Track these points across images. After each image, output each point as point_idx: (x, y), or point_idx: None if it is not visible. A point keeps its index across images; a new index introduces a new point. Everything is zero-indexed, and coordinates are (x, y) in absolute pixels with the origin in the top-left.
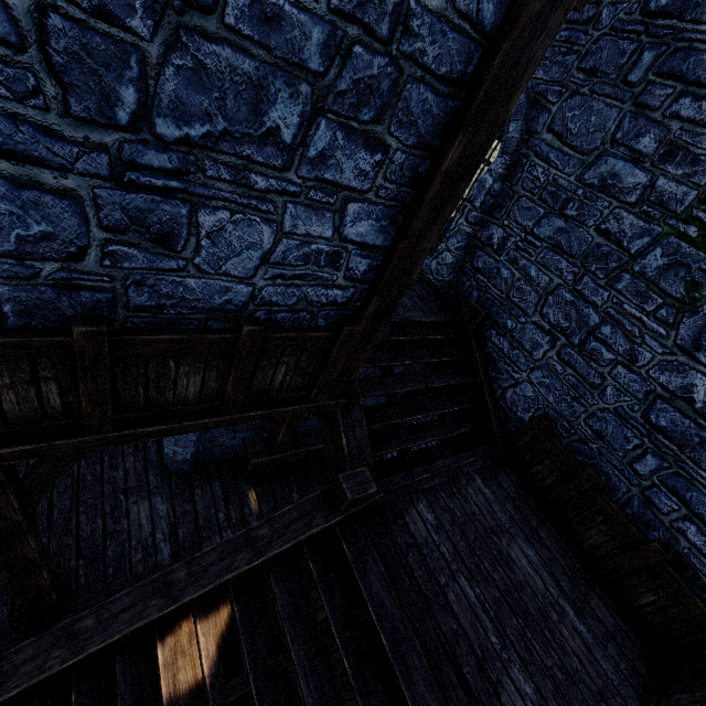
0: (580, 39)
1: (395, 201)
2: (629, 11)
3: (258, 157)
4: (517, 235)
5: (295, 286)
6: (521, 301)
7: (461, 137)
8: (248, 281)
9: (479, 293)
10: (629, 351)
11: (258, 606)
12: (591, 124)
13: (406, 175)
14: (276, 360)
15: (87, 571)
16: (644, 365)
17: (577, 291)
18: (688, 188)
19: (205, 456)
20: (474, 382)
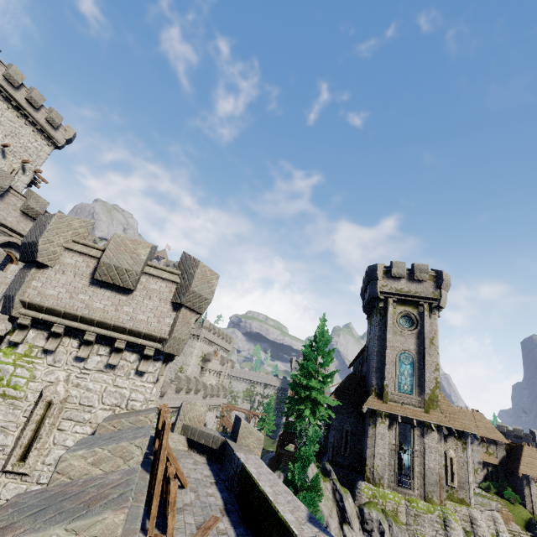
0: None
1: None
2: None
3: None
4: None
5: None
6: None
7: None
8: None
9: None
10: None
11: None
12: None
13: None
14: None
15: None
16: None
17: None
18: None
19: None
20: None
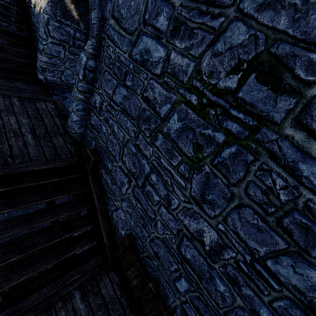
0: None
1: None
2: None
3: None
4: (106, 101)
5: None
6: (112, 150)
7: None
8: None
9: (95, 143)
10: (166, 196)
11: None
12: (132, 8)
13: None
14: None
15: None
16: (175, 209)
17: (137, 146)
18: (189, 59)
19: None
20: (93, 207)
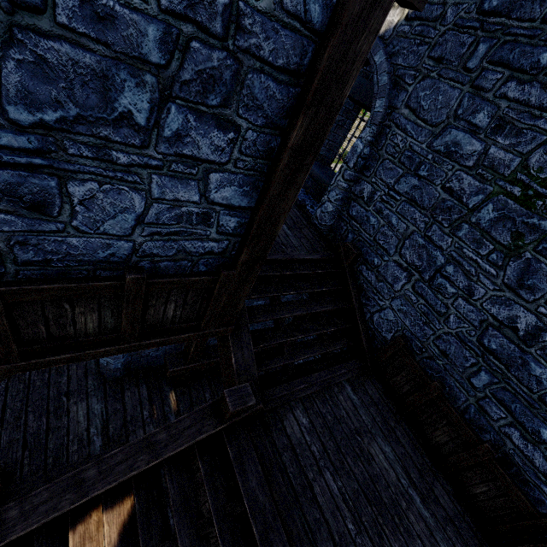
0: (430, 33)
1: (253, 170)
2: (468, 10)
3: (116, 137)
4: (382, 190)
5: (172, 240)
6: (385, 243)
7: (302, 118)
8: (128, 238)
9: (353, 236)
10: (467, 287)
11: (155, 498)
12: (439, 101)
13: (260, 150)
14: (164, 299)
15: (31, 461)
16: (479, 299)
17: (427, 237)
18: (514, 155)
19: (134, 364)
20: (349, 307)
